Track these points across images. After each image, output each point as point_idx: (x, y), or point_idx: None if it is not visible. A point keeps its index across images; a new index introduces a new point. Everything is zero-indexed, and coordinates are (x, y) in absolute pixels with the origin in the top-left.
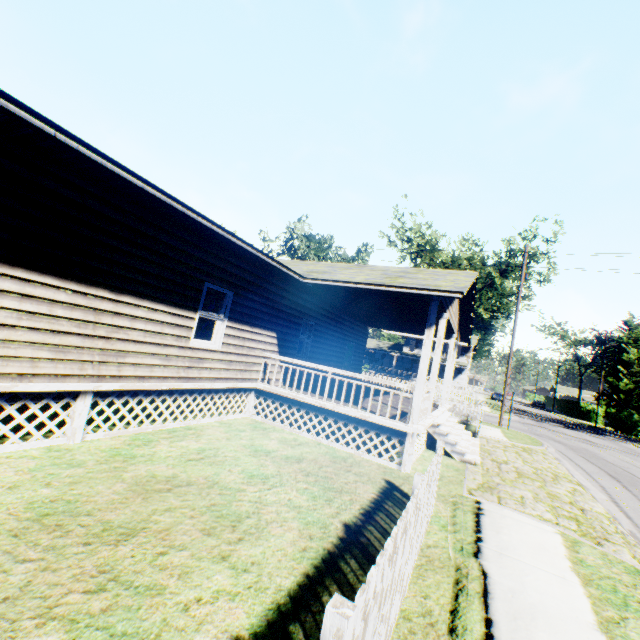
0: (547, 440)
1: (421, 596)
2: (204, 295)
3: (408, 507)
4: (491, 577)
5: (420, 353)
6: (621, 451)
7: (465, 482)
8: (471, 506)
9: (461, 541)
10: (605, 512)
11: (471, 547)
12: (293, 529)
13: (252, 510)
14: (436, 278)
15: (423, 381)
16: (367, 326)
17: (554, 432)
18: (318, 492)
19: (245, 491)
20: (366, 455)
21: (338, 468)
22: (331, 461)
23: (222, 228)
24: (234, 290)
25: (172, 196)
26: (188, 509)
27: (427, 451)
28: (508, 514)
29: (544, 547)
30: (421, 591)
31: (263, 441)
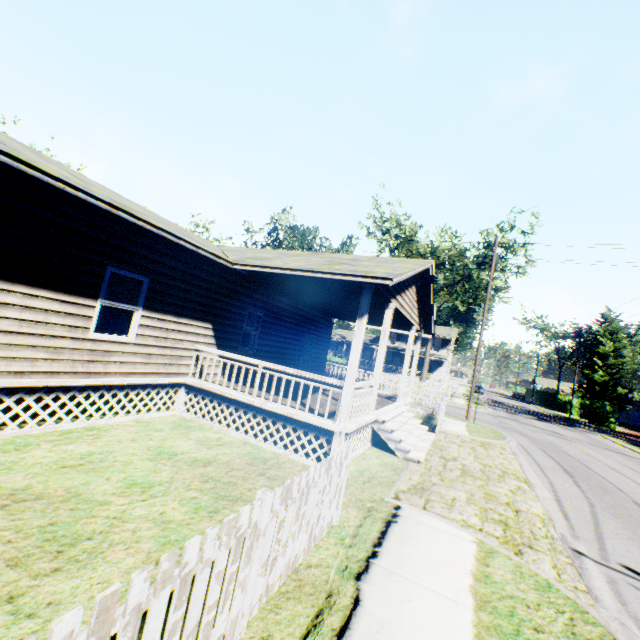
0: (512, 433)
1: (260, 637)
2: (107, 281)
3: (187, 545)
4: (363, 606)
5: (401, 346)
6: (587, 443)
7: (397, 483)
8: (387, 513)
9: (350, 558)
10: (542, 513)
11: (358, 566)
12: (141, 552)
13: (101, 529)
14: (380, 265)
15: (352, 375)
16: (331, 318)
17: (524, 425)
18: (207, 502)
19: (109, 504)
20: (293, 455)
21: (251, 471)
22: (247, 463)
23: (105, 202)
24: (150, 276)
25: (18, 158)
26: (11, 531)
27: (371, 449)
28: (426, 521)
29: (450, 561)
30: (265, 630)
31: (177, 442)
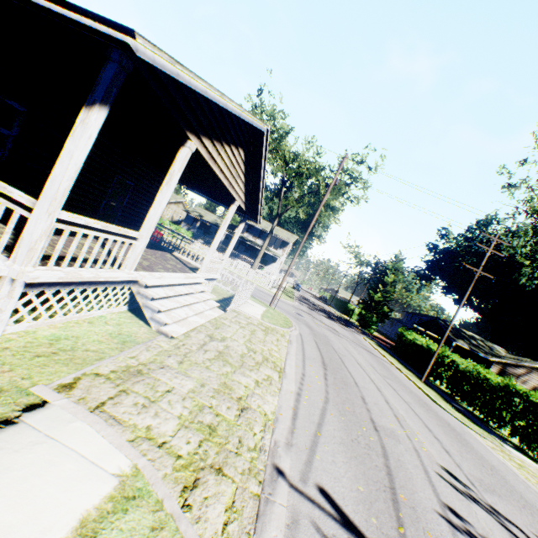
0: (301, 324)
1: None
2: None
3: None
4: None
5: (249, 237)
6: (351, 341)
7: (101, 362)
8: None
9: None
10: (273, 411)
11: None
12: None
13: None
14: None
15: (52, 196)
16: (162, 173)
17: (315, 319)
18: None
19: None
20: None
21: None
22: None
23: None
24: None
25: None
26: None
27: (123, 313)
28: (66, 434)
29: None
30: None
31: None
